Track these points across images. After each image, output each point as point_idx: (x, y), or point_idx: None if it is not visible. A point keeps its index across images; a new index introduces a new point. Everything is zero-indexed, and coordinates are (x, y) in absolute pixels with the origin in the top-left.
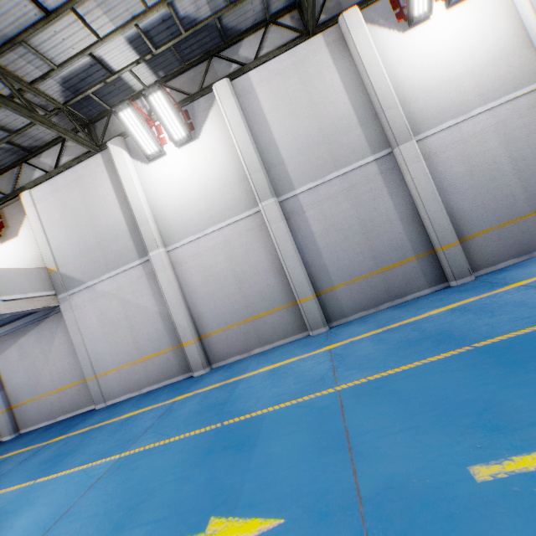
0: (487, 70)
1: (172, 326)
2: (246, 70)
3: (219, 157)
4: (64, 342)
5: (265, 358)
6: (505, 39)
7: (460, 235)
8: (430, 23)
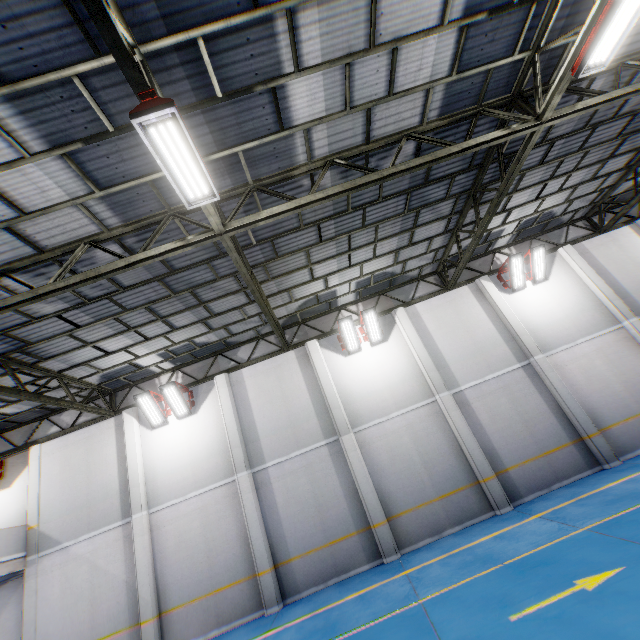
0: (398, 387)
1: (136, 598)
2: (240, 368)
3: (211, 430)
4: (13, 616)
5: None
6: (407, 369)
7: (389, 513)
8: (362, 352)
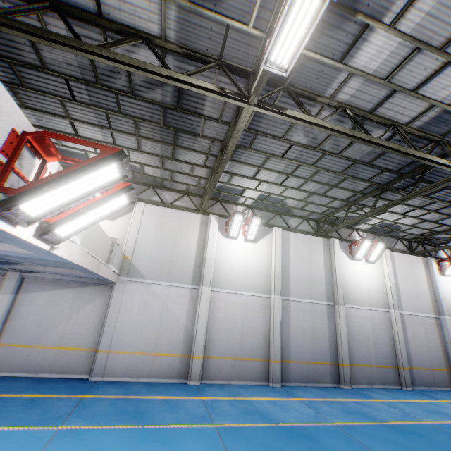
0: (372, 294)
1: (189, 339)
2: (290, 230)
3: (262, 258)
4: (95, 310)
5: (249, 390)
6: (380, 286)
7: (349, 361)
8: (359, 262)
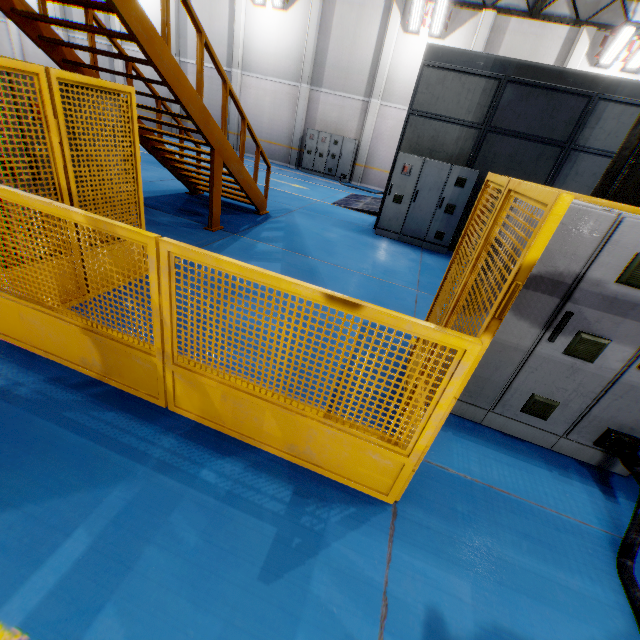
0: None
1: None
2: None
3: None
4: None
5: None
6: None
7: None
8: None
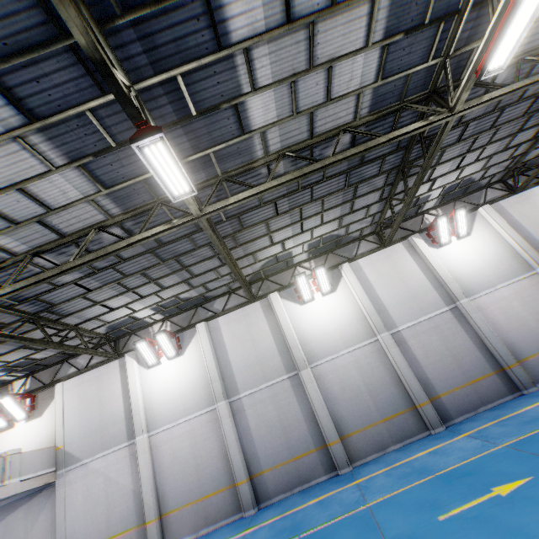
0: (346, 329)
1: (141, 503)
2: (216, 317)
3: (195, 368)
4: (47, 517)
5: (206, 538)
6: (353, 314)
7: (342, 434)
8: (315, 301)
